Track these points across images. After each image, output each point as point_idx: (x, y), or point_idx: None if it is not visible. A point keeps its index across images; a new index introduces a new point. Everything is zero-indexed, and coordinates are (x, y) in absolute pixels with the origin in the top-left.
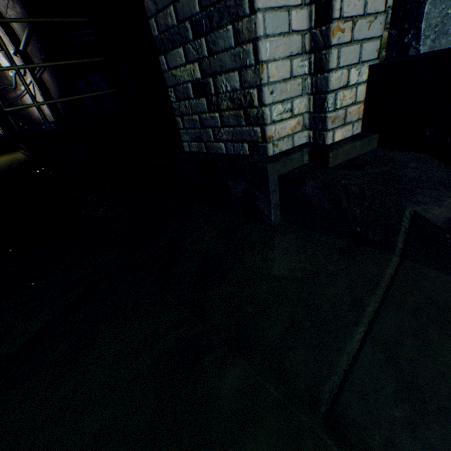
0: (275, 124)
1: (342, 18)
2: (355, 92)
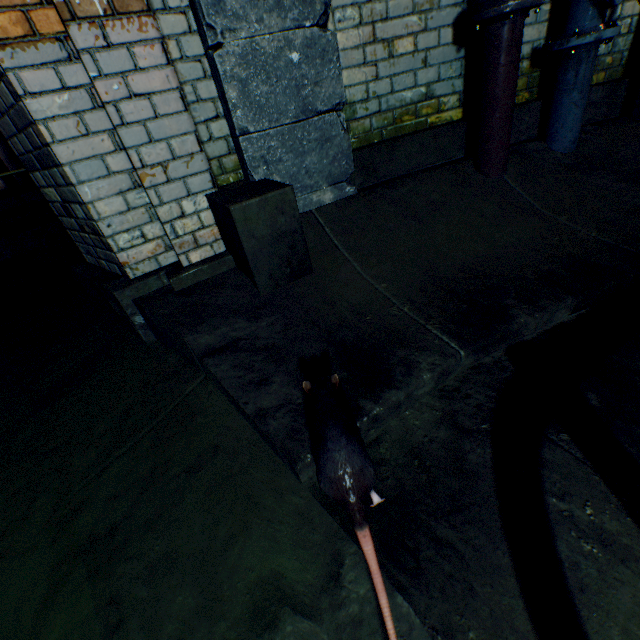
0: (126, 251)
1: (147, 166)
2: (199, 219)
